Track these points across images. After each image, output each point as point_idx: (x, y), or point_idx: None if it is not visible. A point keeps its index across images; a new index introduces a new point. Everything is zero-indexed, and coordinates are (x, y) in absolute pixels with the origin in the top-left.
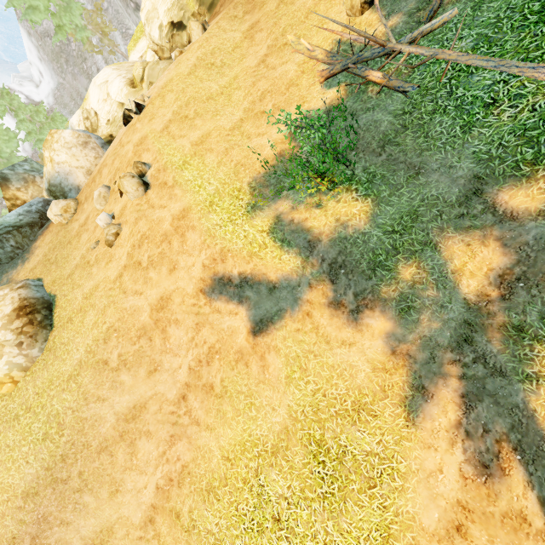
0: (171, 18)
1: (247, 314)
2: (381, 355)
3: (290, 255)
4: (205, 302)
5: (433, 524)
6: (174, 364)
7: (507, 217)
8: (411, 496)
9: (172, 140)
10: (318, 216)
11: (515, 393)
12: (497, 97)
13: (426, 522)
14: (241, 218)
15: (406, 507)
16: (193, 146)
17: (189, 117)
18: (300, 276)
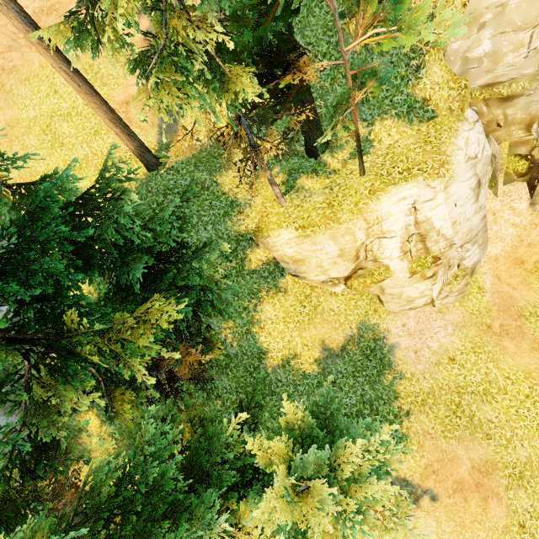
0: None
1: None
2: (139, 39)
3: None
4: None
5: (119, 100)
6: (22, 3)
7: None
8: (117, 91)
9: None
10: None
11: None
12: None
13: (117, 99)
14: None
15: (113, 94)
16: None
17: None
18: None
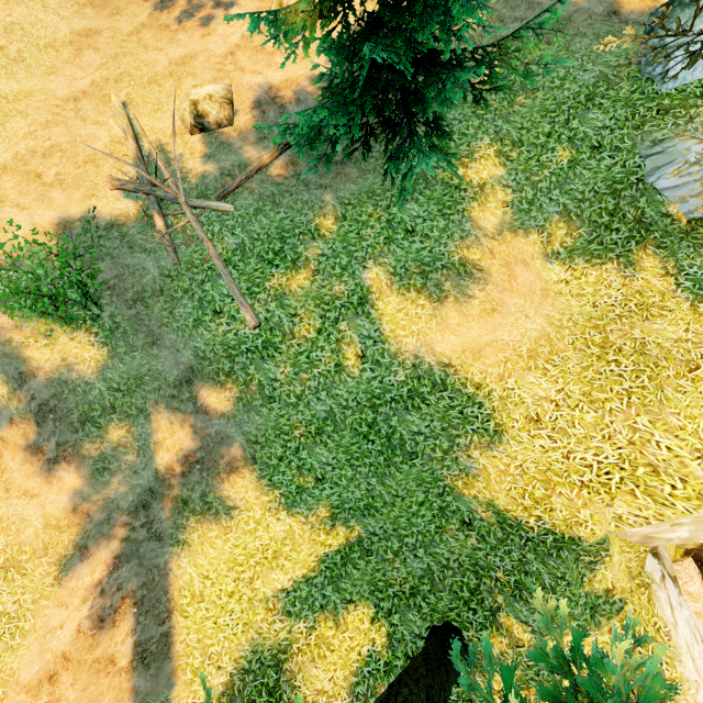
0: None
1: None
2: (61, 511)
3: None
4: None
5: (30, 676)
6: None
7: (203, 410)
8: (23, 652)
9: None
10: (43, 348)
11: (162, 555)
12: (223, 309)
13: (24, 676)
14: None
15: (12, 664)
16: None
17: None
18: (2, 407)
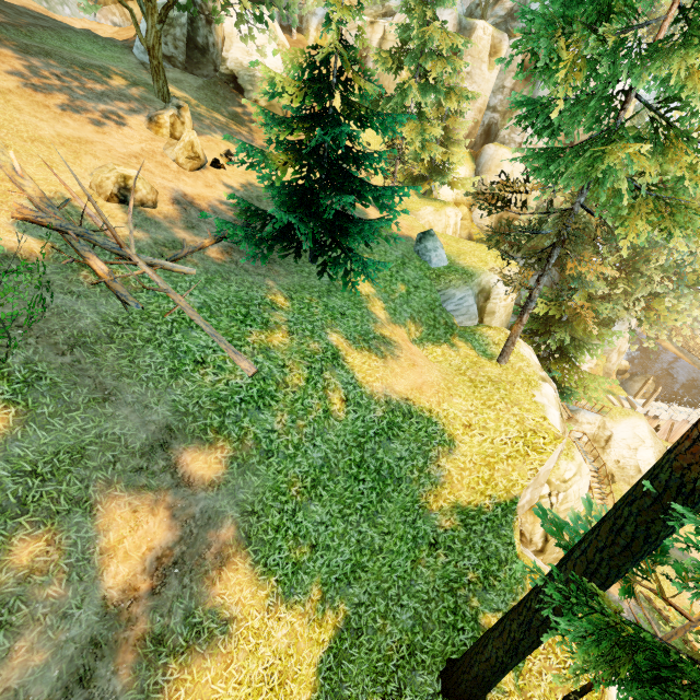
0: None
1: None
2: None
3: None
4: None
5: None
6: None
7: (185, 482)
8: None
9: None
10: None
11: None
12: (207, 359)
13: None
14: None
15: None
16: None
17: None
18: None
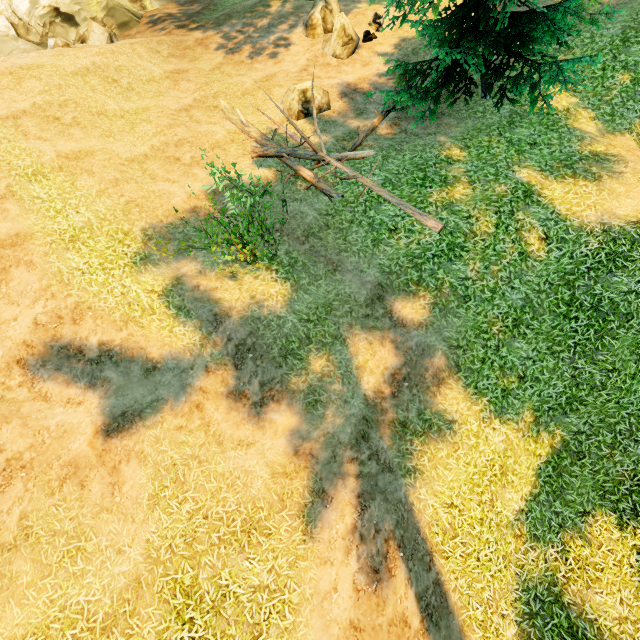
0: (57, 3)
1: (100, 404)
2: (282, 456)
3: (187, 328)
4: (22, 381)
5: None
6: None
7: (400, 324)
8: (303, 632)
9: (21, 137)
10: (231, 288)
11: (399, 488)
12: (397, 226)
13: None
14: (122, 268)
15: None
16: (60, 158)
17: (62, 120)
18: (195, 356)
